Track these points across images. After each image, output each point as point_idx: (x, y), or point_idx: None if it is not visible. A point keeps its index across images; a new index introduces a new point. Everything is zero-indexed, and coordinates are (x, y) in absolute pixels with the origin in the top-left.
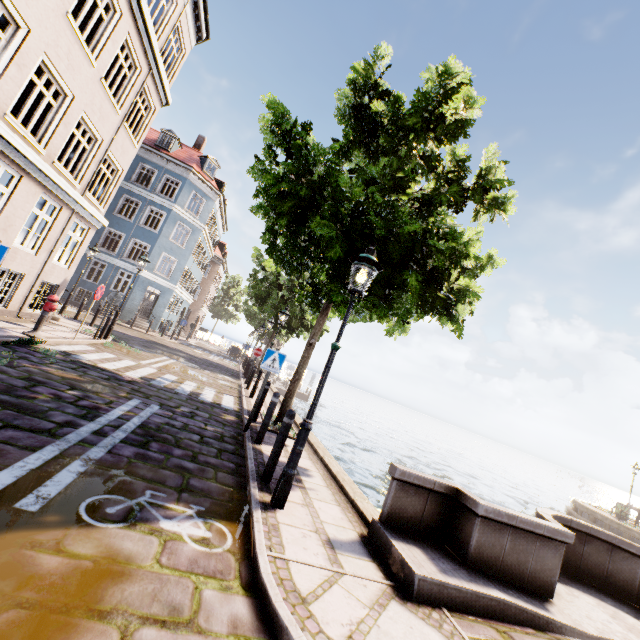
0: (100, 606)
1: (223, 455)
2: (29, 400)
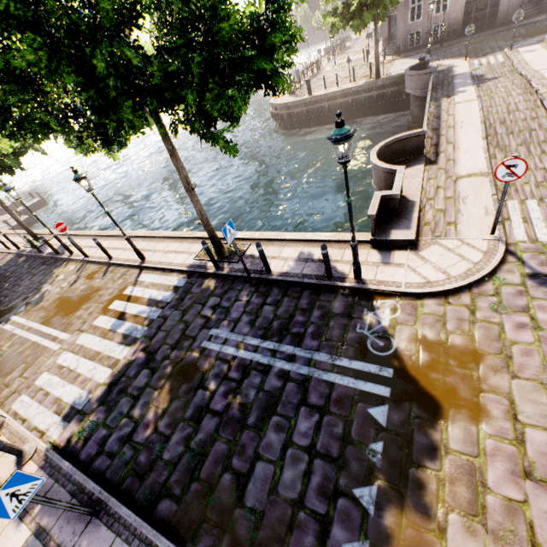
0: (442, 340)
1: (293, 295)
2: (249, 406)
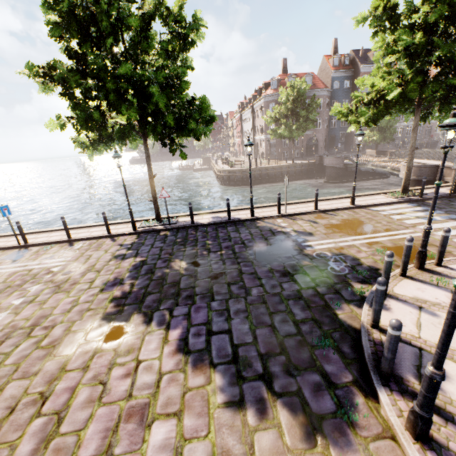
0: None
1: None
2: None
